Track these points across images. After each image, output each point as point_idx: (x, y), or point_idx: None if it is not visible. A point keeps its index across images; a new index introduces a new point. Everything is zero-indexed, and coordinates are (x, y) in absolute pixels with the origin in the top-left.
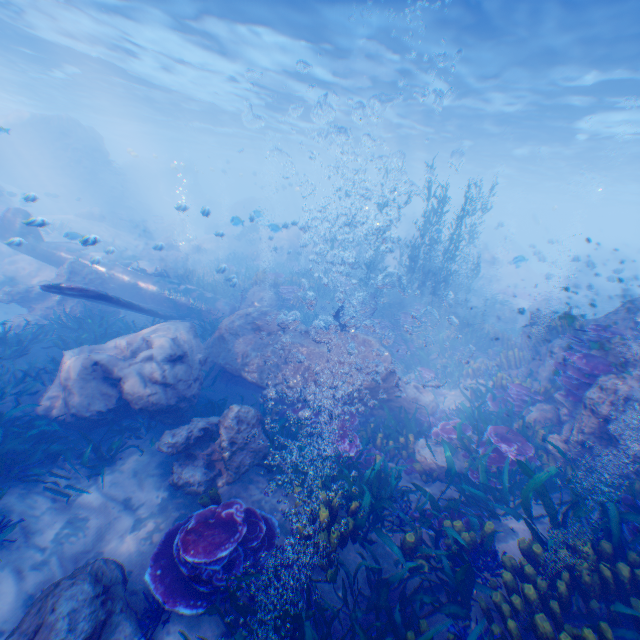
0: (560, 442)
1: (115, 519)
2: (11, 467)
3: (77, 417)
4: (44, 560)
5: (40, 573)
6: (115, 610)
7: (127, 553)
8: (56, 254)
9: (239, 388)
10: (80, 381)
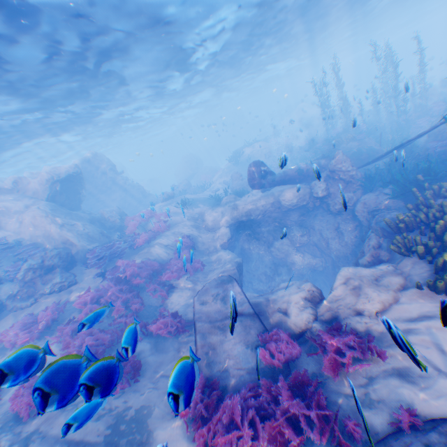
0: None
1: None
2: None
3: None
4: None
5: None
6: None
7: None
8: (286, 175)
9: None
10: None
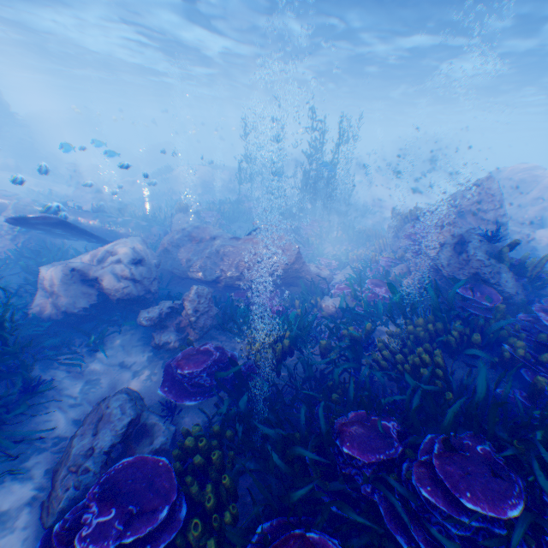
0: (410, 281)
1: (118, 375)
2: (27, 351)
3: (67, 314)
4: (76, 401)
5: (77, 407)
6: (143, 408)
7: (136, 389)
8: None
9: (186, 288)
10: (64, 286)
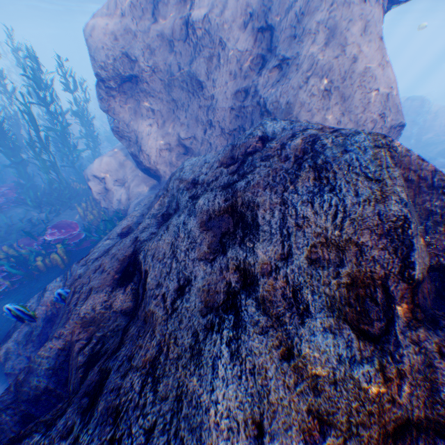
0: None
1: None
2: None
3: None
4: None
5: None
6: None
7: None
8: None
9: None
10: None
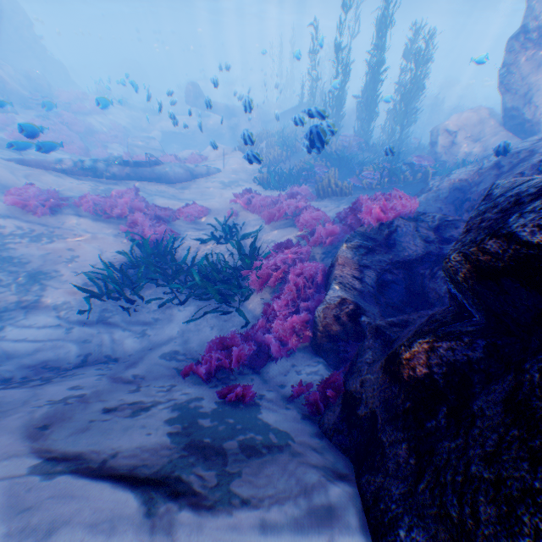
0: None
1: None
2: None
3: None
4: None
5: None
6: None
7: None
8: (216, 107)
9: None
10: None
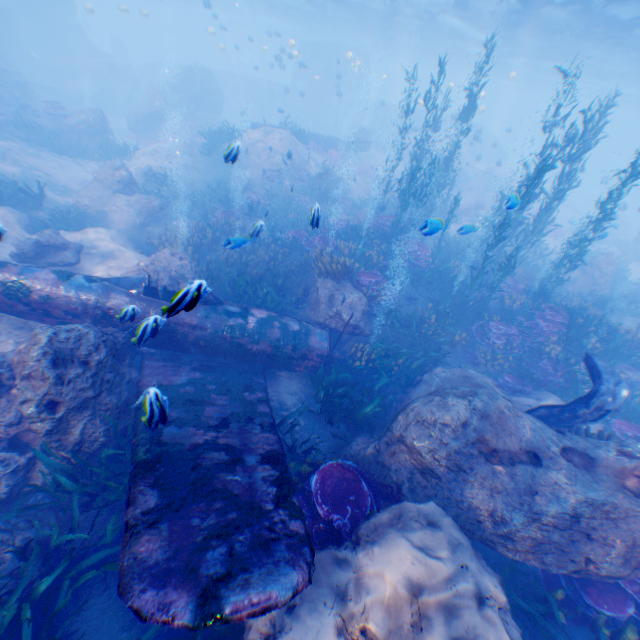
0: None
1: None
2: None
3: None
4: None
5: None
6: None
7: None
8: None
9: None
10: None
